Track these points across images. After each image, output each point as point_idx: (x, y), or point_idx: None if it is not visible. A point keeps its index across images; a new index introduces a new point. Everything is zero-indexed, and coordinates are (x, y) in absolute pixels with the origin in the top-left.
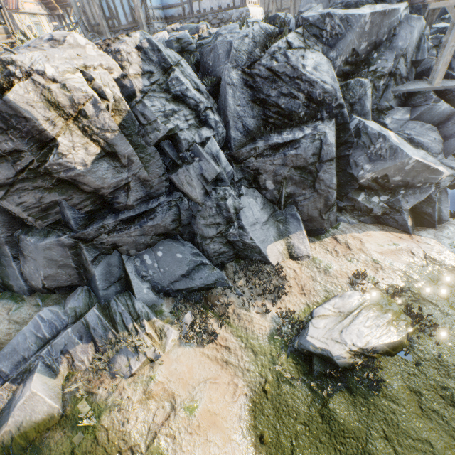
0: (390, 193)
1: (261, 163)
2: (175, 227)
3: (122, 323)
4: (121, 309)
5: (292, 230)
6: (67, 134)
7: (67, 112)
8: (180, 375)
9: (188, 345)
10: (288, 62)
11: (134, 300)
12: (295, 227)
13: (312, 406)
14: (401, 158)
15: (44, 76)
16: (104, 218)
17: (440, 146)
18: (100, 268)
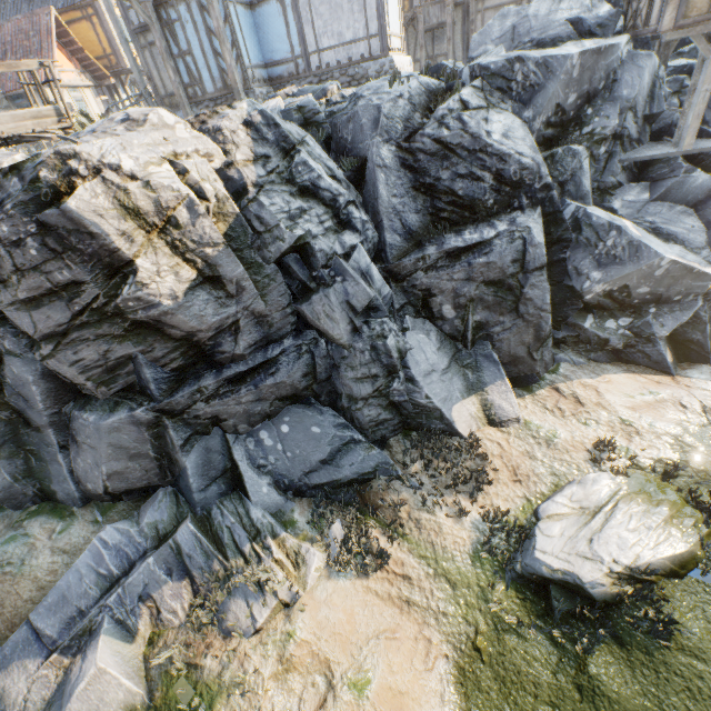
0: (633, 312)
1: (434, 280)
2: (307, 386)
3: (233, 544)
4: (229, 521)
5: (488, 380)
6: (150, 253)
7: (151, 222)
8: (335, 628)
9: (343, 576)
10: (465, 130)
11: (248, 505)
12: (492, 375)
13: (560, 671)
14: (647, 258)
15: (119, 172)
16: (200, 377)
17: (703, 237)
18: (194, 456)
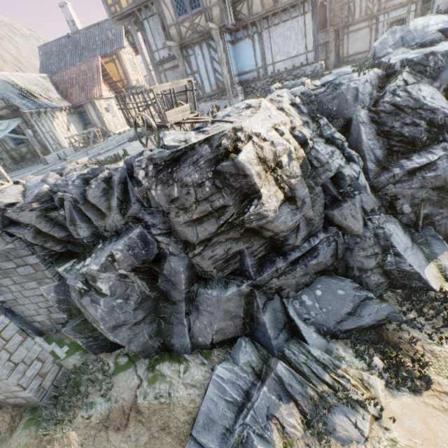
0: None
1: (399, 189)
2: (331, 263)
3: (313, 374)
4: (302, 359)
5: (438, 251)
6: (266, 184)
7: (269, 165)
8: (422, 434)
9: (403, 395)
10: (410, 96)
11: (306, 347)
12: (440, 248)
13: None
14: None
15: (258, 137)
16: (273, 262)
17: None
18: (268, 315)
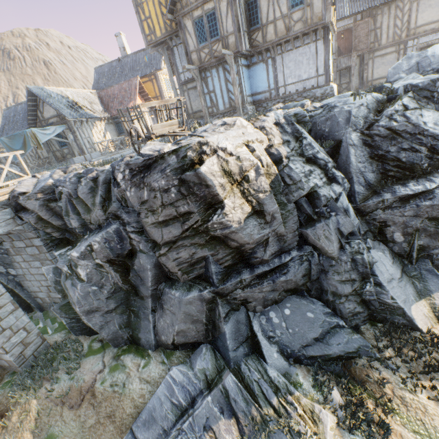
0: None
1: (389, 215)
2: (303, 283)
3: (262, 395)
4: (256, 377)
5: (433, 288)
6: (231, 196)
7: (235, 178)
8: None
9: (354, 438)
10: (408, 121)
11: (264, 365)
12: (436, 285)
13: None
14: None
15: (225, 151)
16: (239, 273)
17: None
18: (230, 325)
